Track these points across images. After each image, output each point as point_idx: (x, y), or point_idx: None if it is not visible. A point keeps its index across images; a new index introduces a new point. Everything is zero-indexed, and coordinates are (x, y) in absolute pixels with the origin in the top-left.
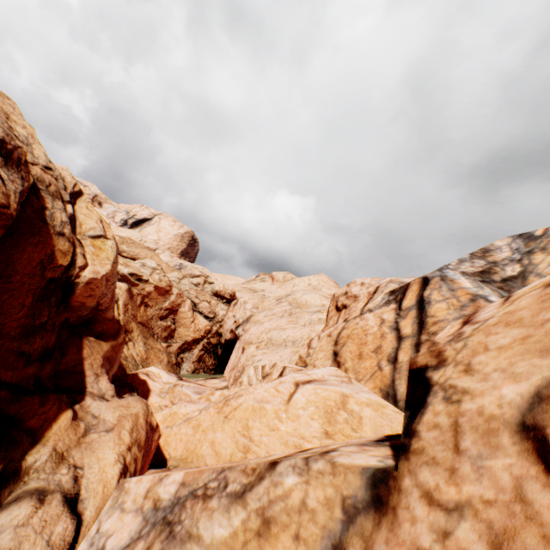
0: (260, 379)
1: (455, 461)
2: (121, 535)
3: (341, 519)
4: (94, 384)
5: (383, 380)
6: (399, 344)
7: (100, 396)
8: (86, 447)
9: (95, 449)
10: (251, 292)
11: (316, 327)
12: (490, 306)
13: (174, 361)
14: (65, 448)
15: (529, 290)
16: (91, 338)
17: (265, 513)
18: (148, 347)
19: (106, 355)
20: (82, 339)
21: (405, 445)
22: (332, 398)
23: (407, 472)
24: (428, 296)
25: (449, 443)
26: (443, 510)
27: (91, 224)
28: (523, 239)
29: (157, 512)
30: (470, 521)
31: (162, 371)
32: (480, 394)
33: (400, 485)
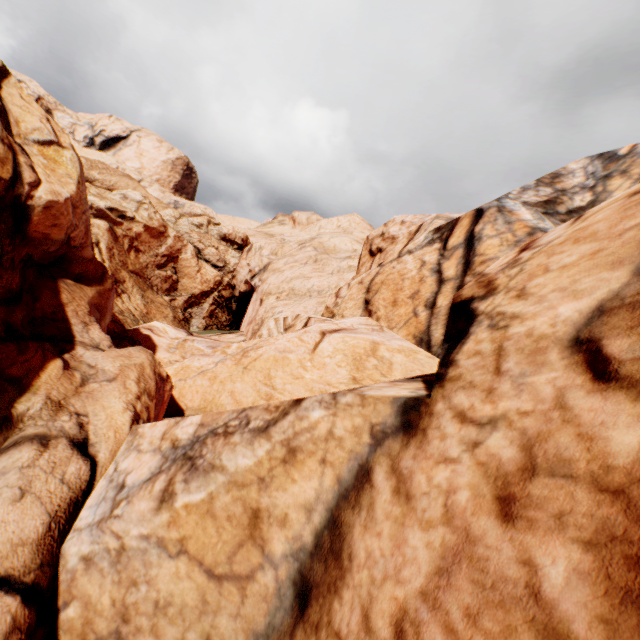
0: (282, 332)
1: (494, 383)
2: (141, 472)
3: (369, 443)
4: (84, 334)
5: (418, 327)
6: (439, 288)
7: (94, 346)
8: (87, 396)
9: (99, 399)
10: (268, 237)
11: (346, 276)
12: (555, 229)
13: (182, 317)
14: (62, 397)
15: (609, 204)
16: (68, 281)
17: (291, 444)
18: (147, 301)
19: (93, 302)
20: (56, 282)
21: (440, 375)
22: (361, 346)
23: (441, 398)
24: (479, 232)
25: (489, 367)
26: (475, 425)
27: (33, 123)
28: (603, 160)
29: (177, 450)
30: (503, 431)
31: (168, 326)
32: (532, 317)
33: (433, 410)
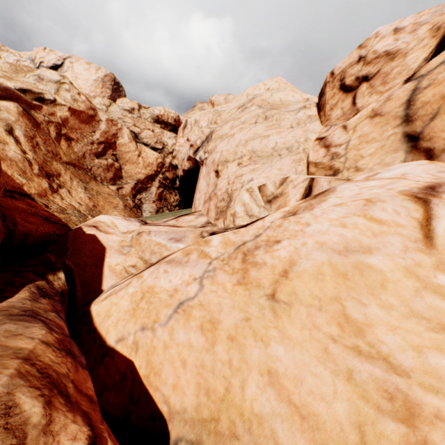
0: (264, 205)
1: None
2: None
3: None
4: None
5: None
6: None
7: None
8: None
9: None
10: None
11: (310, 127)
12: None
13: (132, 204)
14: None
15: None
16: None
17: None
18: (92, 193)
19: None
20: None
21: None
22: None
23: None
24: None
25: None
26: None
27: None
28: None
29: None
30: None
31: (117, 219)
32: None
33: None
